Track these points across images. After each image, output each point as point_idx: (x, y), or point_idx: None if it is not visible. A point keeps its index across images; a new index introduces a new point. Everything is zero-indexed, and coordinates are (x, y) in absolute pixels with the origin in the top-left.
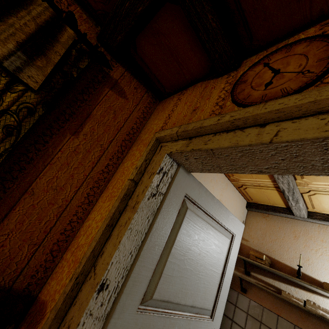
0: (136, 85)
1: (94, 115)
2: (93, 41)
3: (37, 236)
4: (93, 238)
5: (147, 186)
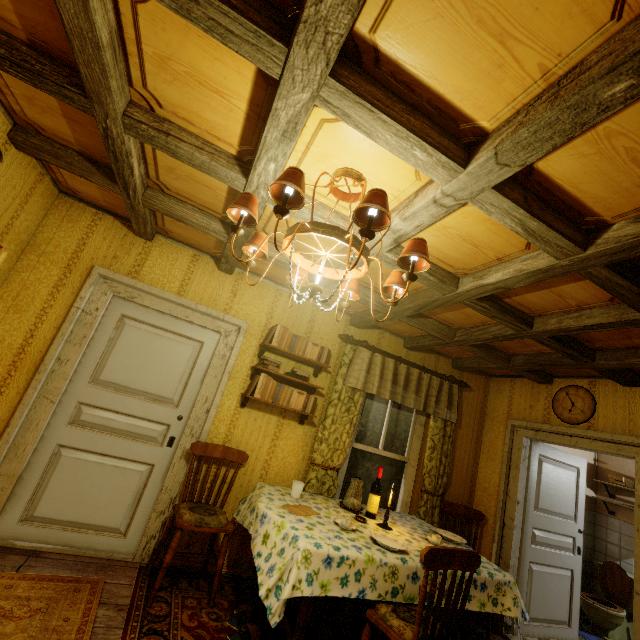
0: (475, 377)
1: (463, 411)
2: (451, 370)
3: (463, 485)
4: (500, 483)
5: (520, 456)
